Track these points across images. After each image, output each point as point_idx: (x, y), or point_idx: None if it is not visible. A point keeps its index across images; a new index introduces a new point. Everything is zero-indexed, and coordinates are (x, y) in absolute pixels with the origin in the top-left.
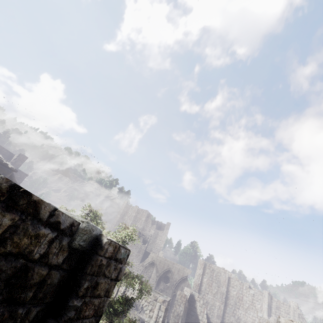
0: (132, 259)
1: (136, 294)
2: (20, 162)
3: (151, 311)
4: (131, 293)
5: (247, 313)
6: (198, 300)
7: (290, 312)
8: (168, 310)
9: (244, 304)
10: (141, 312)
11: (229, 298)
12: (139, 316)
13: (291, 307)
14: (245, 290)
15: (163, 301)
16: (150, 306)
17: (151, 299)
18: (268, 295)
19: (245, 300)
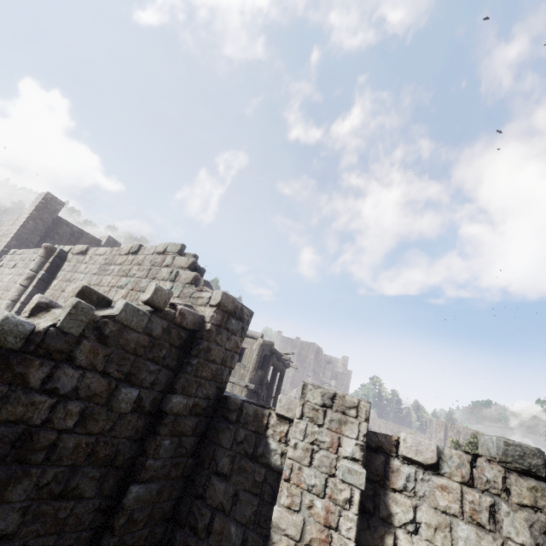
0: None
1: None
2: None
3: None
4: None
5: None
6: None
7: None
8: None
9: None
10: None
11: None
12: None
13: None
14: None
15: None
16: None
17: None
18: None
19: None
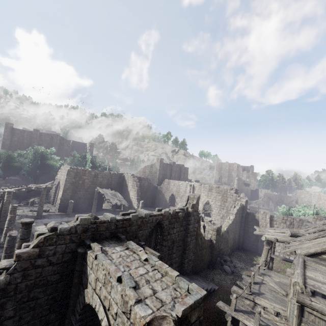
0: None
1: None
2: (187, 172)
3: None
4: None
5: None
6: None
7: None
8: None
9: None
10: None
11: (324, 206)
12: None
13: None
14: None
15: None
16: None
17: None
18: None
19: None
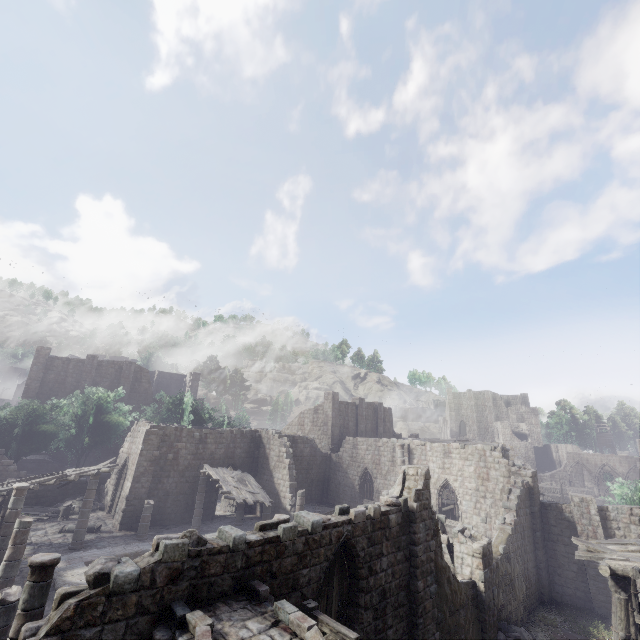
0: None
1: None
2: (391, 417)
3: None
4: None
5: None
6: None
7: None
8: None
9: None
10: None
11: None
12: None
13: None
14: None
15: None
16: None
17: None
18: None
19: None
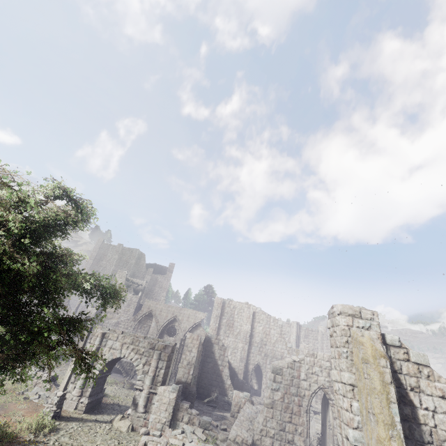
0: (119, 317)
1: (118, 348)
2: None
3: (146, 365)
4: (110, 349)
5: (275, 347)
6: (216, 342)
7: (318, 338)
8: (177, 368)
9: (271, 338)
10: (134, 377)
11: (254, 336)
12: (131, 382)
13: (320, 332)
14: (272, 323)
15: (164, 347)
16: (143, 358)
17: (145, 349)
18: (296, 326)
19: (272, 333)
